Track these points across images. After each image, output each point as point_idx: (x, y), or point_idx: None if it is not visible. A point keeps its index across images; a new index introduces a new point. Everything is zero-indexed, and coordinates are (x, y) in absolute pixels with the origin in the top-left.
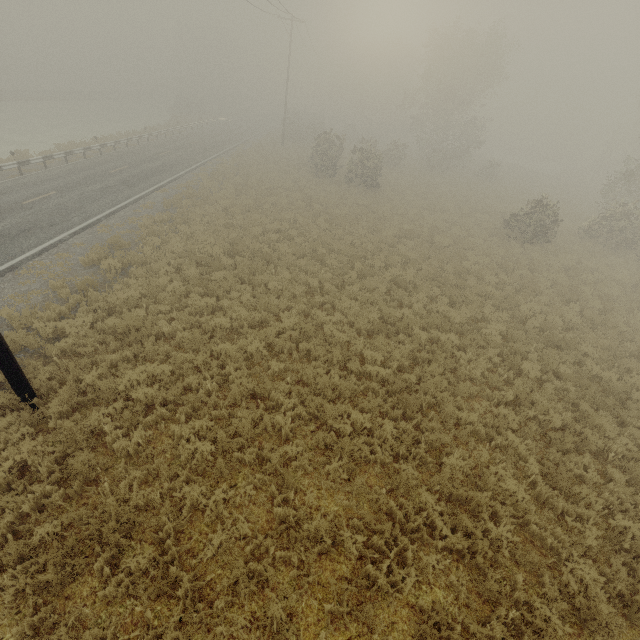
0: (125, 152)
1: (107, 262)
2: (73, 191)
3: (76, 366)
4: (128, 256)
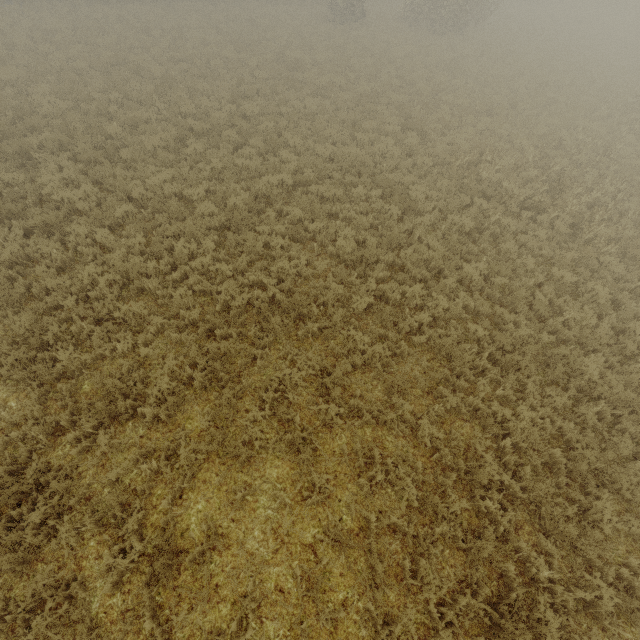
0: None
1: None
2: None
3: None
4: None
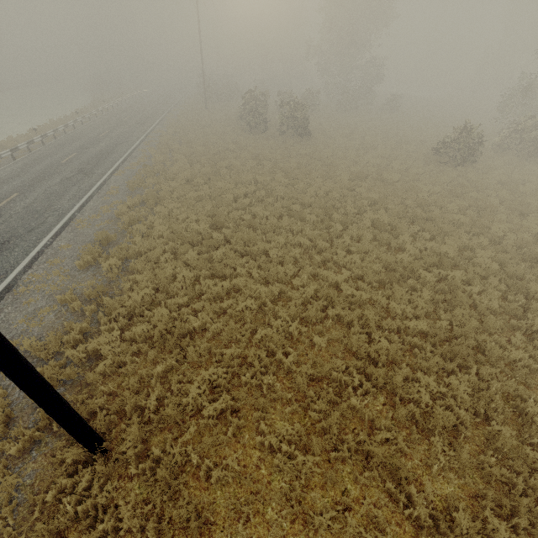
0: (66, 139)
1: (107, 263)
2: (34, 189)
3: (130, 393)
4: (123, 251)
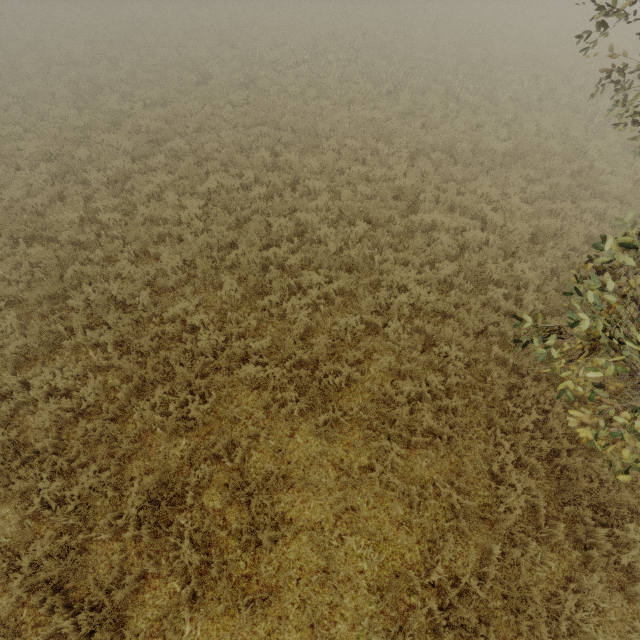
0: None
1: None
2: None
3: None
4: None
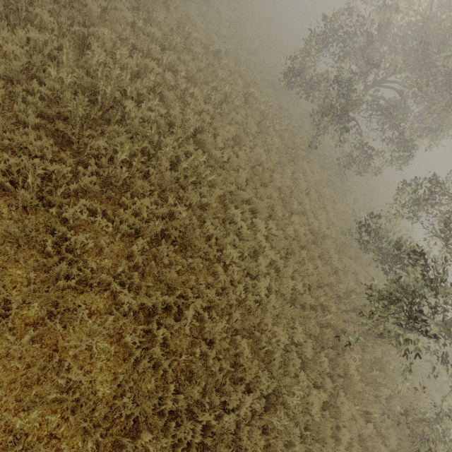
0: None
1: None
2: None
3: None
4: None
